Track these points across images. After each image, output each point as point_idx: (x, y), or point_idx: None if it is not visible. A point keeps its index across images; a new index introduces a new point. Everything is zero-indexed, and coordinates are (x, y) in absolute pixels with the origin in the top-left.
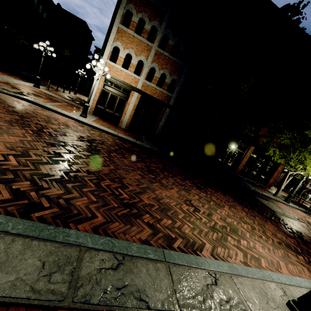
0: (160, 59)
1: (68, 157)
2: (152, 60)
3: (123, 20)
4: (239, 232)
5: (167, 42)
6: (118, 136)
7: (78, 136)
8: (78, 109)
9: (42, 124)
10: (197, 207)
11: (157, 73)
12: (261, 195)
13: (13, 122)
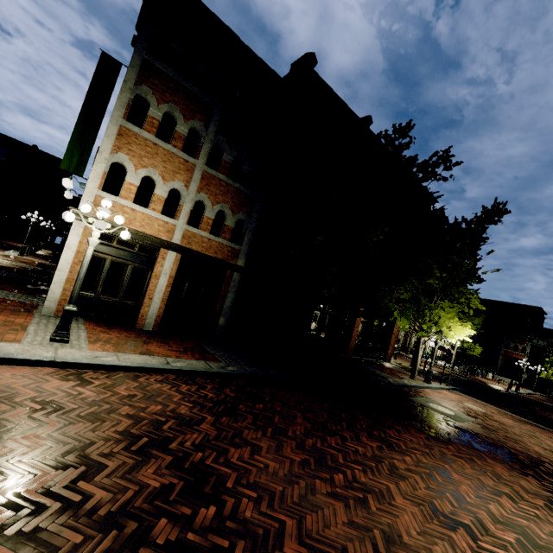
0: (212, 186)
1: None
2: (197, 187)
3: (129, 112)
4: (532, 535)
5: (221, 156)
6: (175, 369)
7: (119, 438)
8: (19, 309)
9: None
10: (459, 520)
11: (209, 211)
12: (406, 387)
13: None
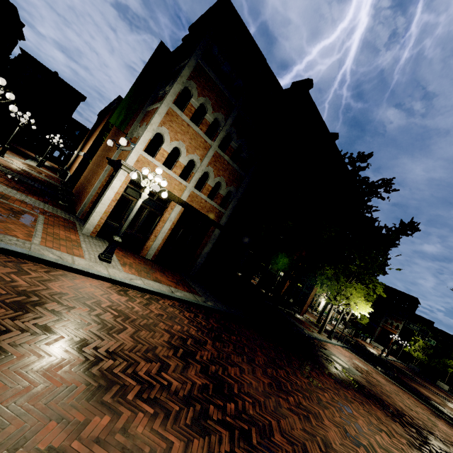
0: (218, 163)
1: (246, 452)
2: (208, 162)
3: (176, 98)
4: None
5: (229, 142)
6: (178, 298)
7: (168, 346)
8: (66, 225)
9: (115, 349)
10: (360, 441)
11: (211, 181)
12: (315, 339)
13: (95, 388)
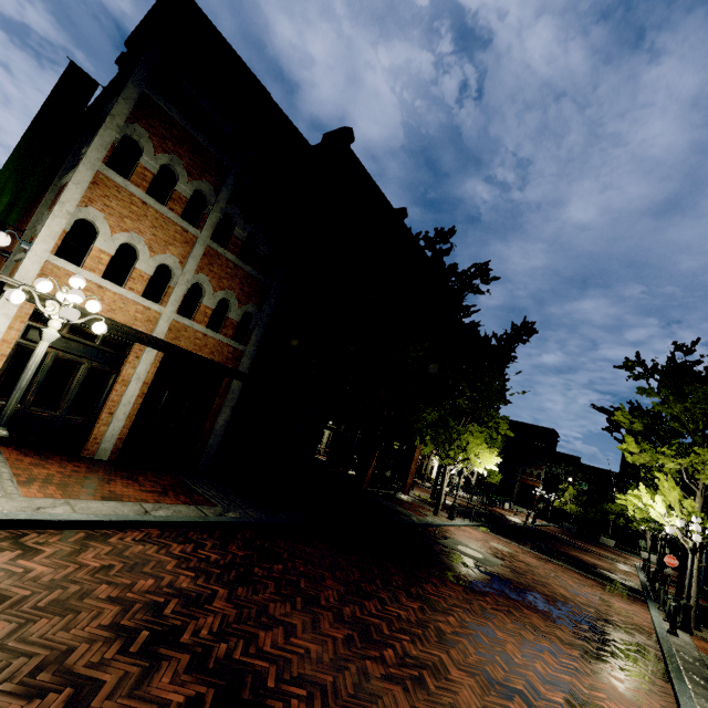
0: (216, 266)
1: None
2: (197, 265)
3: (111, 155)
4: (576, 691)
5: (231, 230)
6: (159, 521)
7: (108, 637)
8: None
9: None
10: (513, 686)
11: (208, 298)
12: (430, 526)
13: None
